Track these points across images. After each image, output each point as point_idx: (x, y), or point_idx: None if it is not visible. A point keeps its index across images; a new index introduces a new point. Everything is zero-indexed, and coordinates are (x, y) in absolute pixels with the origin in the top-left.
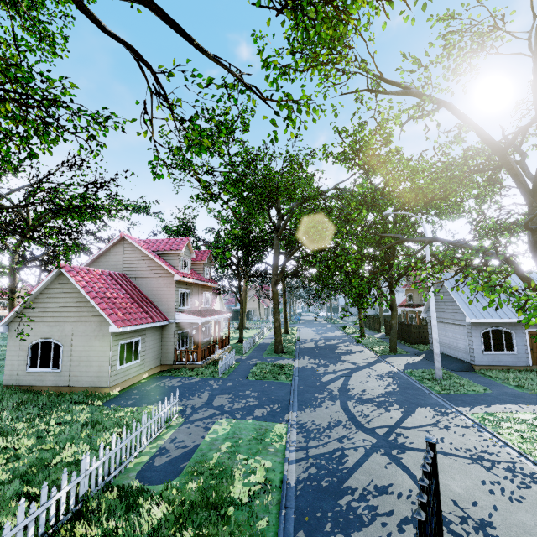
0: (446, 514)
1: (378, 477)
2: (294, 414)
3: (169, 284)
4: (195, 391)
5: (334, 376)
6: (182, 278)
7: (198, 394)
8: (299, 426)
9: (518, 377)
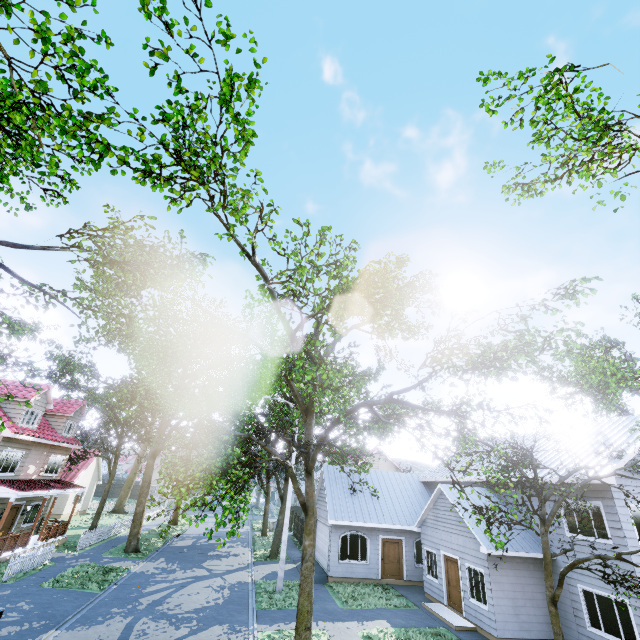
0: None
1: None
2: (55, 633)
3: None
4: None
5: (166, 585)
6: (14, 435)
7: None
8: None
9: (357, 592)
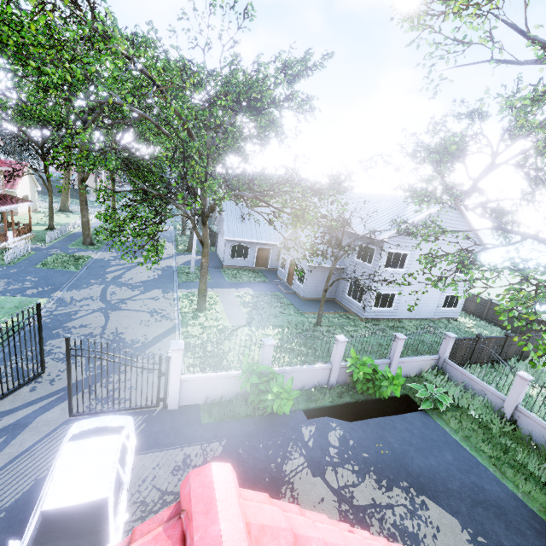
0: (107, 332)
1: (87, 322)
2: (61, 293)
3: None
4: None
5: (120, 268)
6: None
7: None
8: (59, 300)
9: (238, 274)
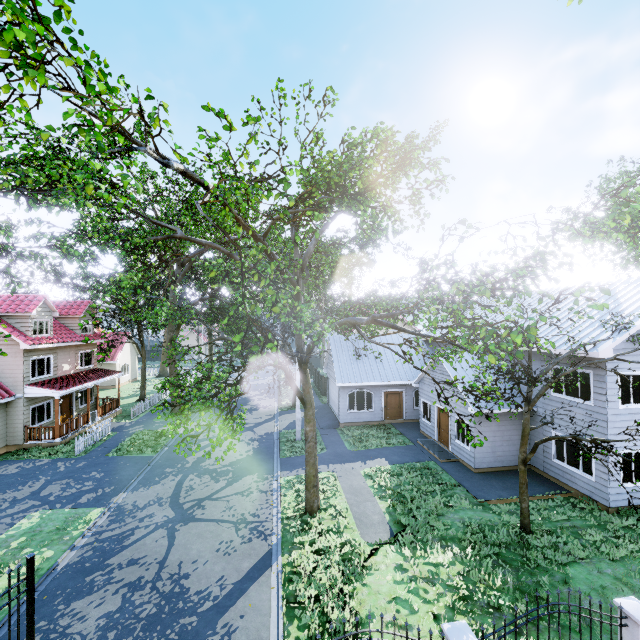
0: (164, 574)
1: (141, 551)
2: (124, 495)
3: (14, 353)
4: (30, 479)
5: (207, 443)
6: (32, 347)
7: (31, 483)
8: (117, 509)
9: (363, 434)
